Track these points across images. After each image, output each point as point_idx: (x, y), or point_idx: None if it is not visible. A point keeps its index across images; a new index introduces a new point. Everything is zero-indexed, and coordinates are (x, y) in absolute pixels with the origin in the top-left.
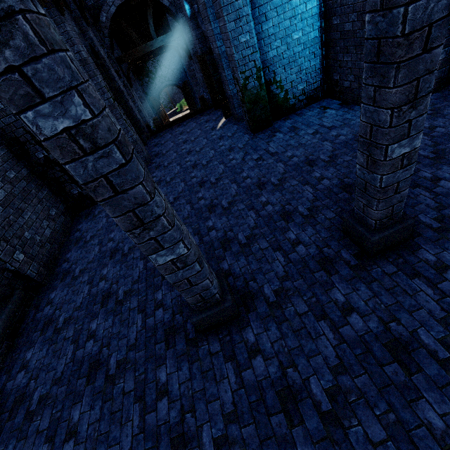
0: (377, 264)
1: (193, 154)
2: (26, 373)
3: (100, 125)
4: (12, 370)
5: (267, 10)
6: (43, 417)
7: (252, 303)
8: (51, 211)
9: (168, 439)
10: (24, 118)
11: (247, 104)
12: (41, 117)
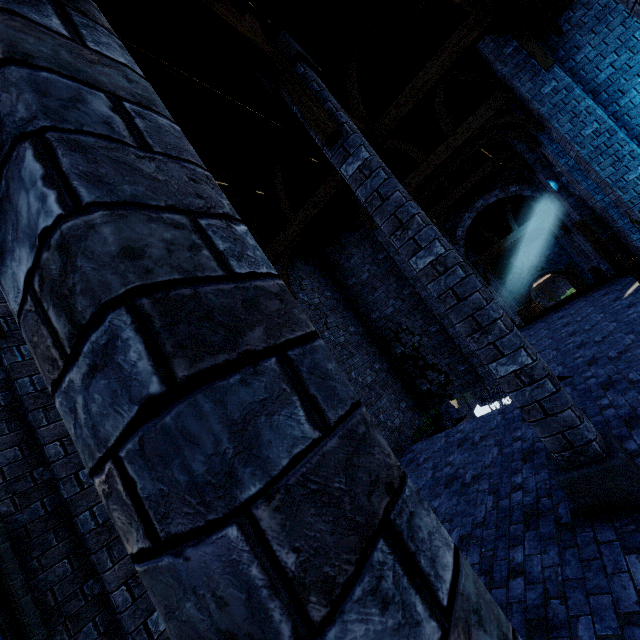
0: None
1: (579, 334)
2: None
3: (449, 255)
4: None
5: None
6: None
7: None
8: (401, 403)
9: (522, 618)
10: (411, 262)
11: None
12: (419, 259)
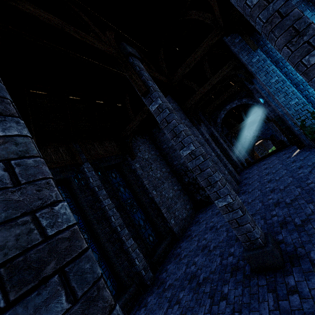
0: None
1: (270, 174)
2: (166, 273)
3: (197, 150)
4: (161, 271)
5: None
6: (168, 292)
7: (297, 261)
8: (187, 206)
9: None
10: (180, 152)
11: (309, 135)
12: (184, 151)
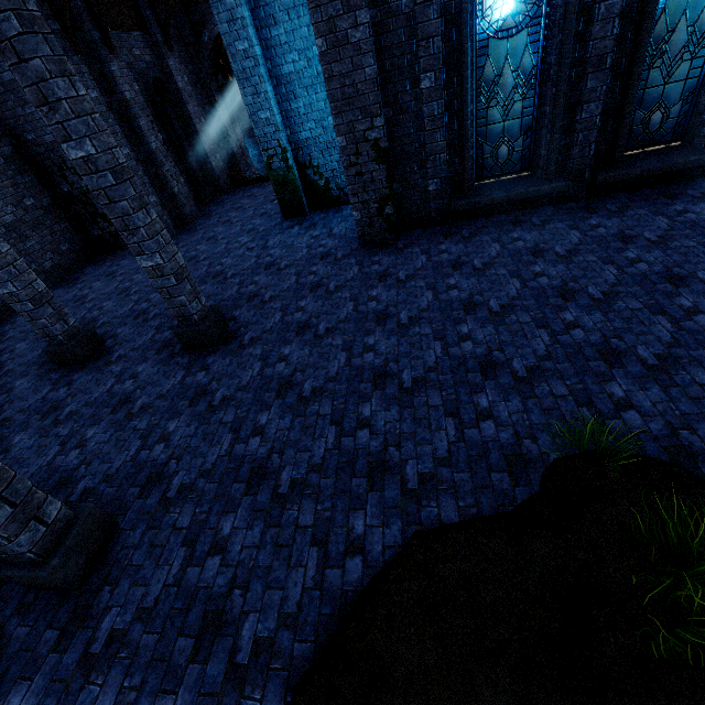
0: (183, 356)
1: (226, 225)
2: None
3: None
4: None
5: (296, 88)
6: None
7: (101, 358)
8: (63, 246)
9: None
10: None
11: (274, 185)
12: None
